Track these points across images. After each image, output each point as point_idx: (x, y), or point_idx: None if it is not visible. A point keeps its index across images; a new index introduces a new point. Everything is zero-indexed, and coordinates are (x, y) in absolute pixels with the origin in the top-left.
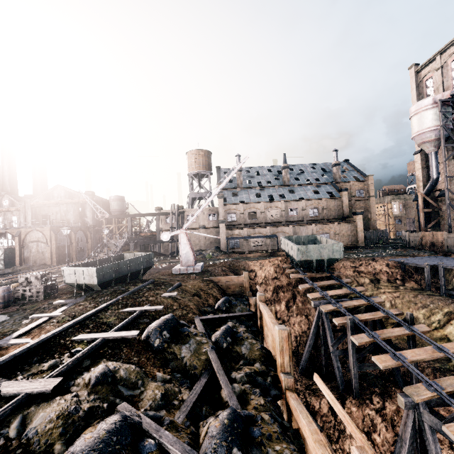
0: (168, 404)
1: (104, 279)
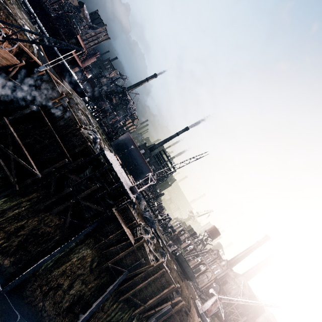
0: (150, 243)
1: (178, 258)
